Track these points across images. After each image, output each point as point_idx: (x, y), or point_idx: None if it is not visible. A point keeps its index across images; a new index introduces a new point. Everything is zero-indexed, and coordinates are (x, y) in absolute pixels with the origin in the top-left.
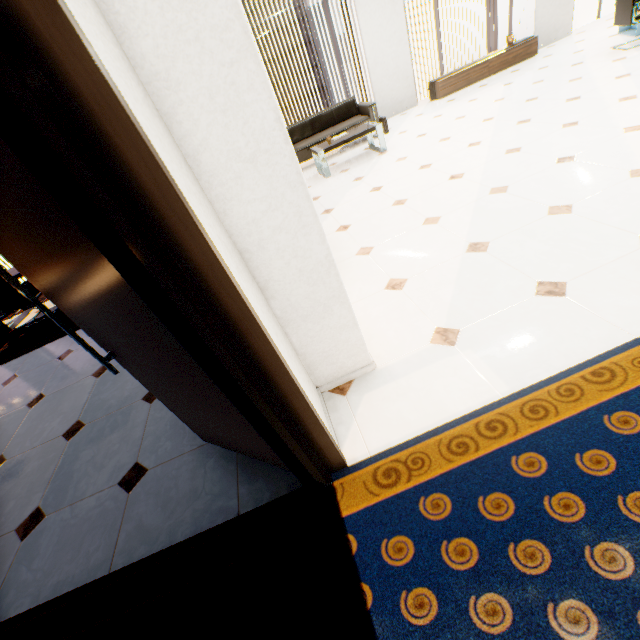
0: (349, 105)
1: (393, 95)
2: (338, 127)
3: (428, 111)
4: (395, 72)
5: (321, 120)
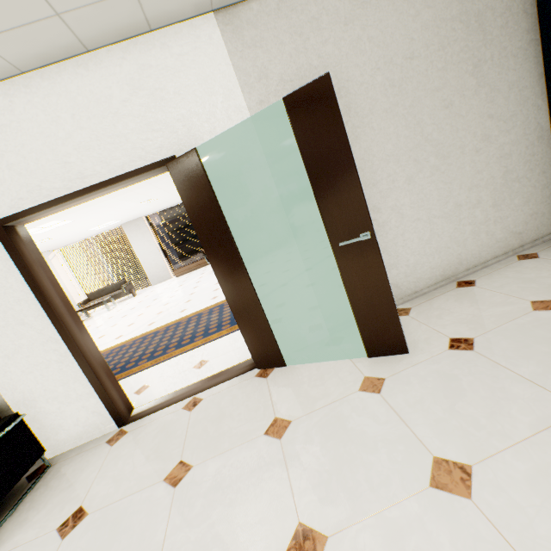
0: (122, 283)
1: (157, 274)
2: (111, 294)
3: (161, 285)
4: (156, 265)
5: (107, 289)
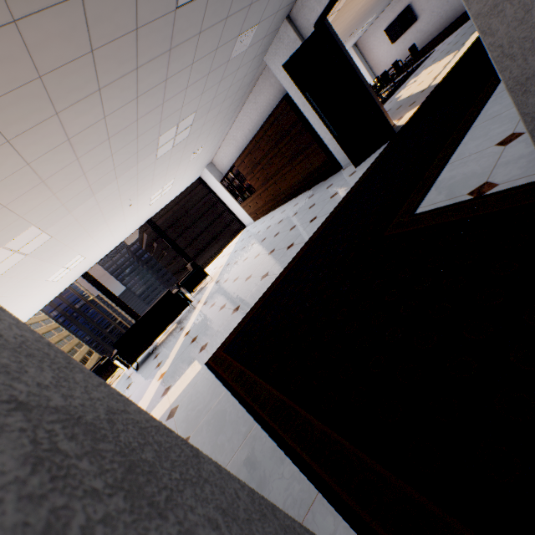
0: None
1: None
2: None
3: None
4: None
5: None
